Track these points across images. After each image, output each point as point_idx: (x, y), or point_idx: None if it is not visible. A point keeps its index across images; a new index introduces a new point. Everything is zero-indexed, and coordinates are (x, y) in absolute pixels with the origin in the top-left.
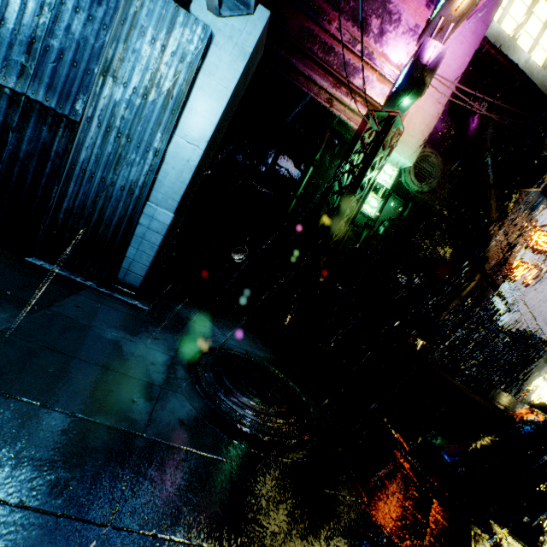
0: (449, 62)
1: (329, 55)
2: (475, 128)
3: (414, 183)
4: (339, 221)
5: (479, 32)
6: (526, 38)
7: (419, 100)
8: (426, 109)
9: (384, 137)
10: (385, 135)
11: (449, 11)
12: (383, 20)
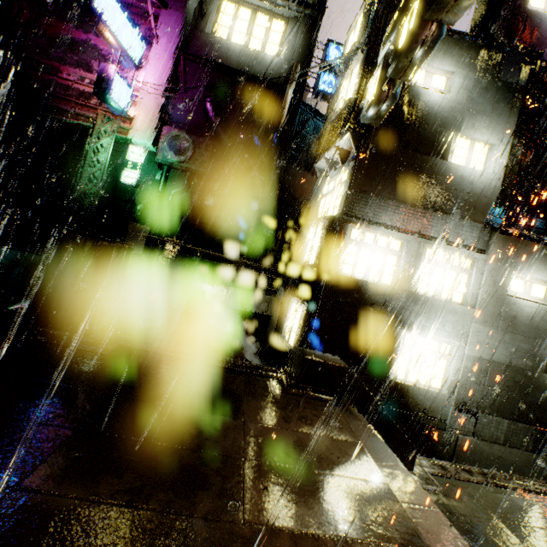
0: (155, 72)
1: (69, 91)
2: (208, 108)
3: (172, 157)
4: (78, 187)
5: (170, 49)
6: (256, 41)
7: (140, 101)
8: (148, 105)
9: (94, 127)
10: (94, 126)
11: (111, 45)
12: (100, 61)
